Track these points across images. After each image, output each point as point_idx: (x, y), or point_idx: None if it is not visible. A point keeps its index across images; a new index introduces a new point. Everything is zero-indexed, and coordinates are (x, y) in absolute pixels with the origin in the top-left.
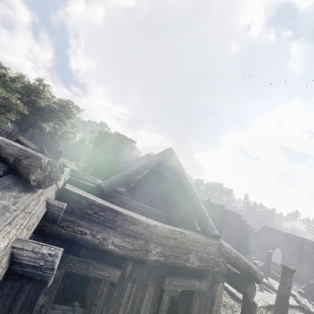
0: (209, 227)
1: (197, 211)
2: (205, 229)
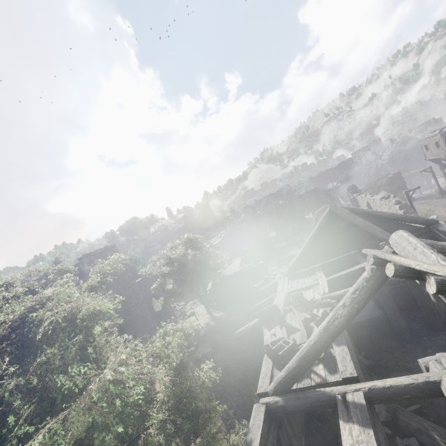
0: (433, 220)
1: (418, 220)
2: (433, 222)
